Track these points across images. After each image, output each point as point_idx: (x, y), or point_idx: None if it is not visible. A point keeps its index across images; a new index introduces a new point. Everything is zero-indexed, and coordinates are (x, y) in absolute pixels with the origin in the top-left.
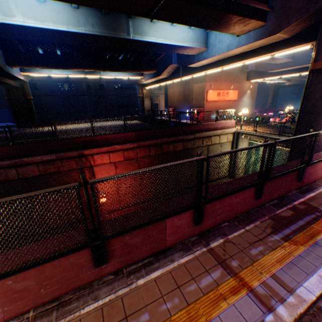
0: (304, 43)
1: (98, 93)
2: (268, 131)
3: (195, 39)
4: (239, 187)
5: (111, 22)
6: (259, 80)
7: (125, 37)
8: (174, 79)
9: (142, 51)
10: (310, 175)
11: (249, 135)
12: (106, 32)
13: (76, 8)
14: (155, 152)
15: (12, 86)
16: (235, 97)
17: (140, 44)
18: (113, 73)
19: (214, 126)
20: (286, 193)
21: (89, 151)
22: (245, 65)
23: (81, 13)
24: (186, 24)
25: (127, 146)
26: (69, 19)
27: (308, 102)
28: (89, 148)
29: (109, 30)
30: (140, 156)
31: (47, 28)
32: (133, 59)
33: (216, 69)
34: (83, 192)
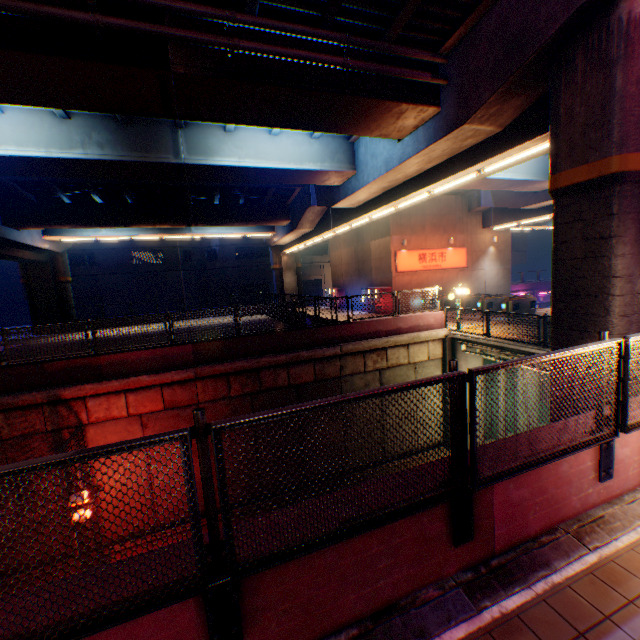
0: (532, 137)
1: (206, 265)
2: (520, 333)
3: (328, 155)
4: (35, 634)
5: (141, 136)
6: (524, 226)
7: (170, 161)
8: (322, 233)
9: (251, 186)
10: (522, 508)
11: (477, 343)
12: (129, 154)
13: (65, 117)
14: (244, 387)
15: (32, 261)
16: (461, 262)
17: (208, 171)
18: (215, 228)
19: (392, 324)
20: (417, 590)
21: (75, 390)
22: (475, 199)
23: (78, 126)
24: (267, 125)
25: (170, 377)
26: (51, 137)
27: (561, 268)
28: (77, 383)
29: (136, 151)
30: (204, 399)
31: (5, 154)
32: (243, 202)
33: (386, 209)
34: (58, 488)
